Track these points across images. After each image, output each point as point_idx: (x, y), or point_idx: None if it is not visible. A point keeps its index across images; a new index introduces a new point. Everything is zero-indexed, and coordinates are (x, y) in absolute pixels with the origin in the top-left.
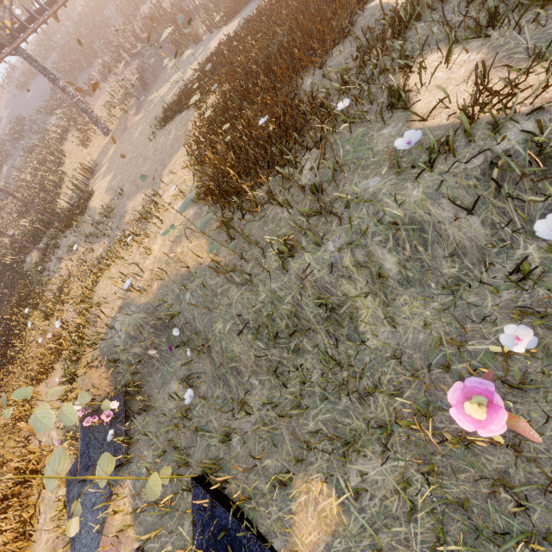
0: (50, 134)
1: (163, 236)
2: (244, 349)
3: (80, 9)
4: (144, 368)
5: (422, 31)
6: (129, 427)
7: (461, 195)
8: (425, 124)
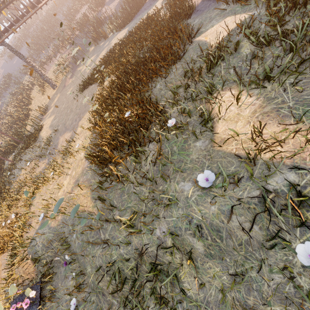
0: (24, 85)
1: (70, 176)
2: (105, 284)
3: (44, 14)
4: (55, 263)
5: (224, 69)
6: (42, 306)
7: (244, 213)
8: (222, 148)
